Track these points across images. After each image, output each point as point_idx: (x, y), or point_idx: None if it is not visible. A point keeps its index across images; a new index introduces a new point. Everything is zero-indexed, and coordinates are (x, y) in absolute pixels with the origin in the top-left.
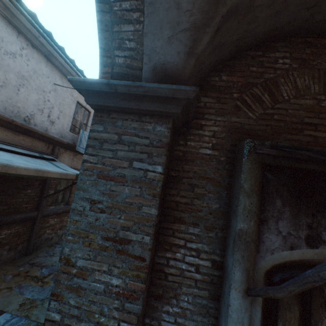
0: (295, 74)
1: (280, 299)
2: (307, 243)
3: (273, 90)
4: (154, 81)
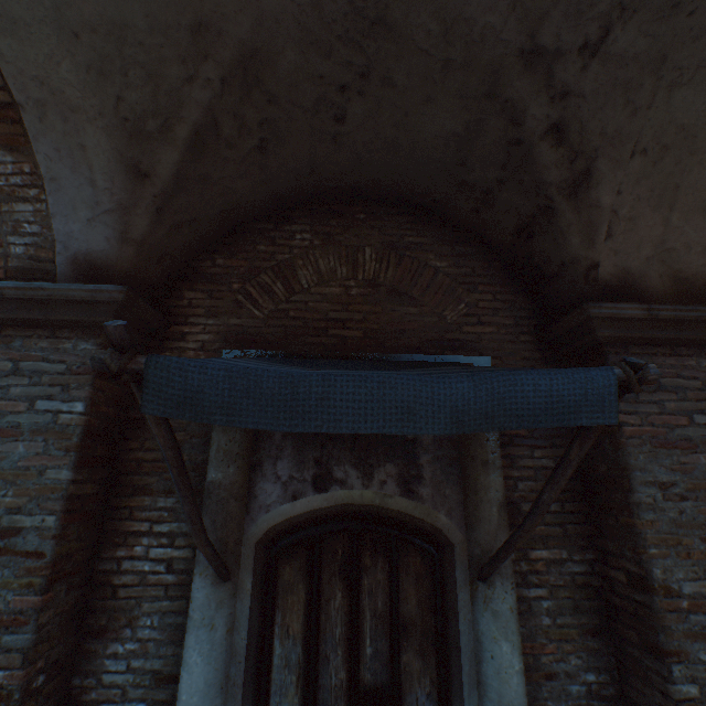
0: (317, 253)
1: (281, 579)
2: (315, 486)
3: (289, 277)
4: (76, 277)
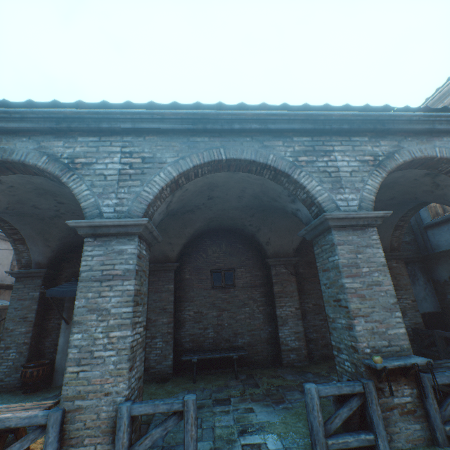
0: None
1: None
2: None
3: None
4: (37, 266)
